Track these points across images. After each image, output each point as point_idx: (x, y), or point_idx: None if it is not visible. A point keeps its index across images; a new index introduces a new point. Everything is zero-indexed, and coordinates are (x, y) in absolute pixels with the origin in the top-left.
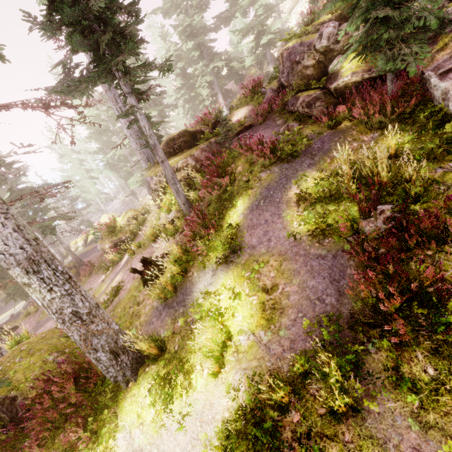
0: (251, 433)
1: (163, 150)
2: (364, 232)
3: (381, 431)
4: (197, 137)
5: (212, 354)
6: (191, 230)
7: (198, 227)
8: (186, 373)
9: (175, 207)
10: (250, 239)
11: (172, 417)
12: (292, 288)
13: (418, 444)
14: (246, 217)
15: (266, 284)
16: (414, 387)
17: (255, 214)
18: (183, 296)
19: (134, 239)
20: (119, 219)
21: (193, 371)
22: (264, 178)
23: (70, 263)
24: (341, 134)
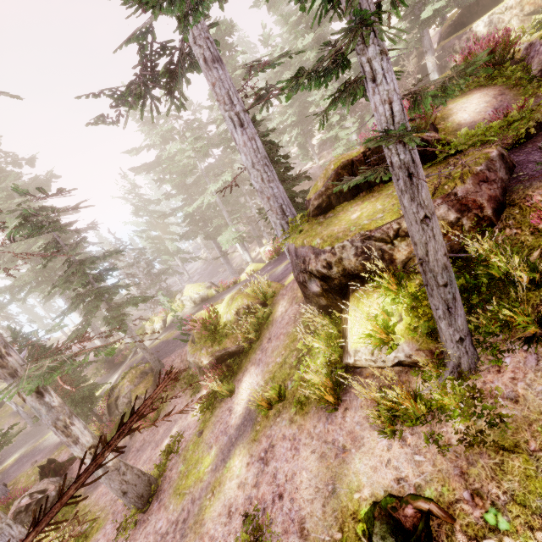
0: None
1: (326, 188)
2: None
3: None
4: None
5: None
6: None
7: None
8: None
9: (406, 336)
10: None
11: None
12: None
13: None
14: None
15: None
16: None
17: None
18: None
19: (251, 352)
20: (219, 309)
21: None
22: None
23: (146, 363)
24: None
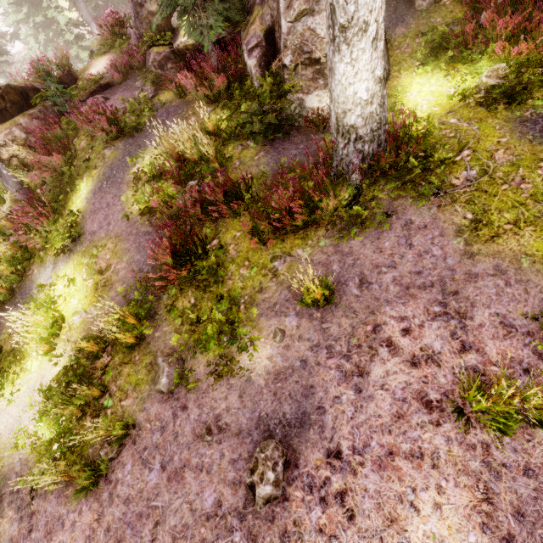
0: (65, 380)
1: None
2: (177, 206)
3: (156, 346)
4: (30, 96)
5: (42, 337)
6: (24, 222)
7: (31, 217)
8: (17, 361)
9: (9, 197)
10: (91, 225)
11: (6, 400)
12: (121, 265)
13: (173, 345)
14: (89, 201)
15: (101, 266)
16: (182, 313)
17: (97, 197)
18: (21, 297)
19: None
20: None
21: (25, 358)
22: (108, 155)
23: None
24: (185, 106)
